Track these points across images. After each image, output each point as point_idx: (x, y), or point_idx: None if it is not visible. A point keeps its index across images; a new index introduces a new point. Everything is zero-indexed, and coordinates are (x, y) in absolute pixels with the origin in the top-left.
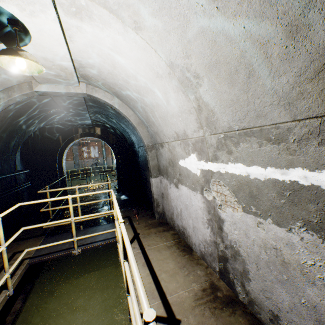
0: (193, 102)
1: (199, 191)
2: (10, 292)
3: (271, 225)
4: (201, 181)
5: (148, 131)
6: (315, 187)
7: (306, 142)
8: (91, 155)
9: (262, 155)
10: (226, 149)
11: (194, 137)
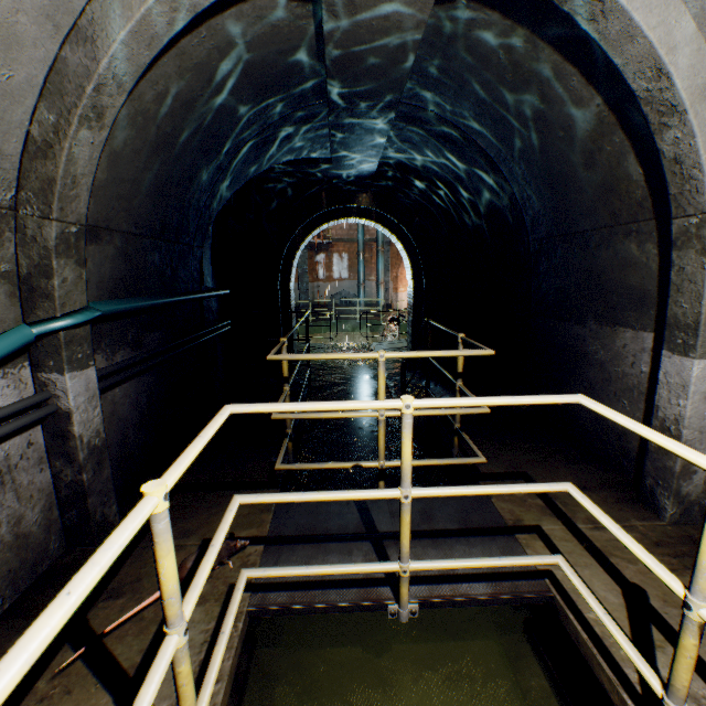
0: None
1: None
2: None
3: None
4: None
5: None
6: None
7: None
8: (332, 273)
9: None
10: None
11: None
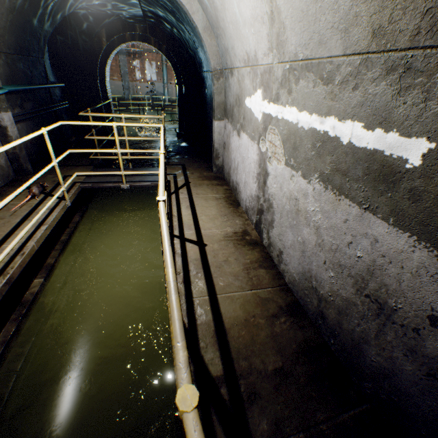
0: (266, 5)
1: (256, 141)
2: (68, 204)
3: (300, 177)
4: (261, 129)
5: (217, 45)
6: (337, 139)
7: (345, 87)
8: (145, 76)
9: (312, 98)
10: (288, 87)
11: (263, 65)
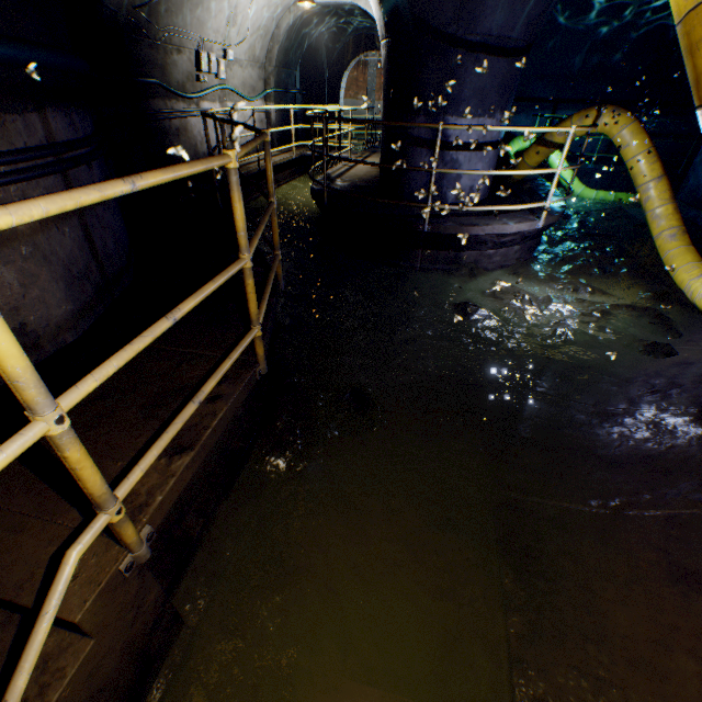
0: None
1: None
2: (294, 157)
3: None
4: None
5: None
6: None
7: None
8: None
9: None
10: None
11: None
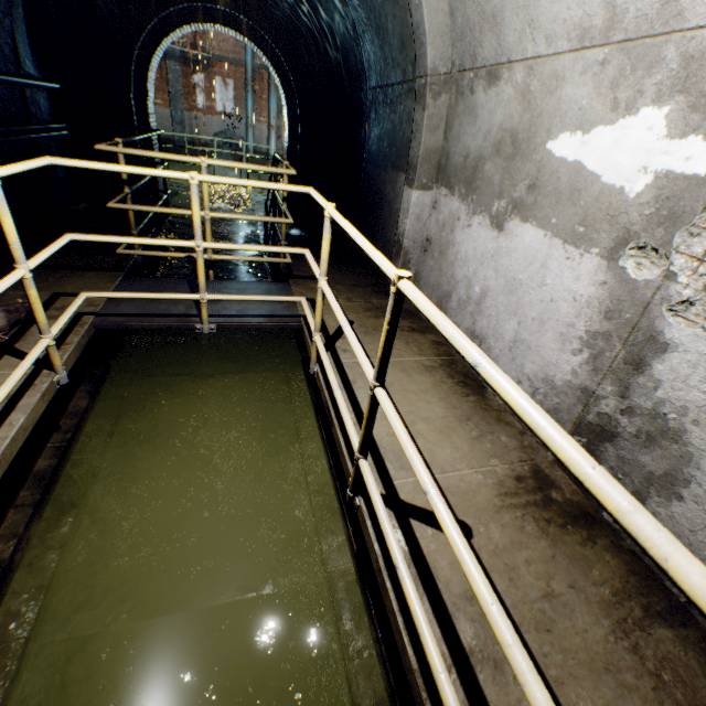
0: None
1: (600, 247)
2: (61, 378)
3: None
4: (636, 217)
5: (450, 13)
6: None
7: None
8: (215, 103)
9: None
10: None
11: None
